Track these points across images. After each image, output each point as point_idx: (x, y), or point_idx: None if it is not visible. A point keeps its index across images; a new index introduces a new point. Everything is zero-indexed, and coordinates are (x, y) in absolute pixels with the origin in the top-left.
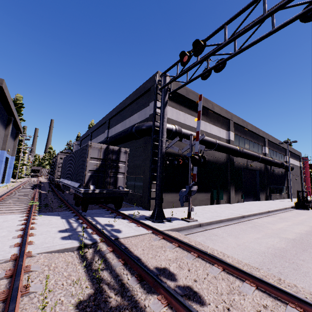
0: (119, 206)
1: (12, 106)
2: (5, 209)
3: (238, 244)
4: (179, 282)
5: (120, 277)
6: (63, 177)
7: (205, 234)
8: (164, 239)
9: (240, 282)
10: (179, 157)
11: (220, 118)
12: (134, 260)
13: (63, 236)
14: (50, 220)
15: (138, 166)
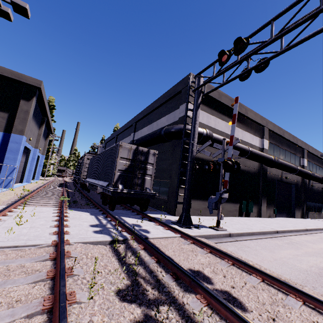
0: (145, 208)
1: (47, 107)
2: (39, 202)
3: (274, 258)
4: (216, 286)
5: (155, 273)
6: (89, 177)
7: (236, 244)
8: (193, 243)
9: (283, 295)
10: (209, 162)
11: (254, 124)
12: (168, 259)
13: (95, 230)
14: (80, 215)
15: (164, 170)
